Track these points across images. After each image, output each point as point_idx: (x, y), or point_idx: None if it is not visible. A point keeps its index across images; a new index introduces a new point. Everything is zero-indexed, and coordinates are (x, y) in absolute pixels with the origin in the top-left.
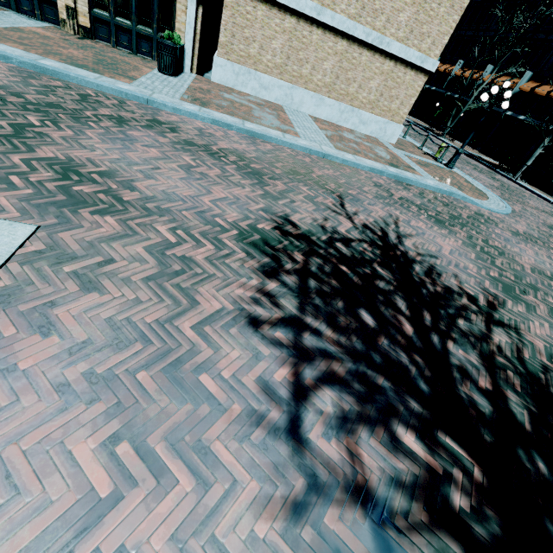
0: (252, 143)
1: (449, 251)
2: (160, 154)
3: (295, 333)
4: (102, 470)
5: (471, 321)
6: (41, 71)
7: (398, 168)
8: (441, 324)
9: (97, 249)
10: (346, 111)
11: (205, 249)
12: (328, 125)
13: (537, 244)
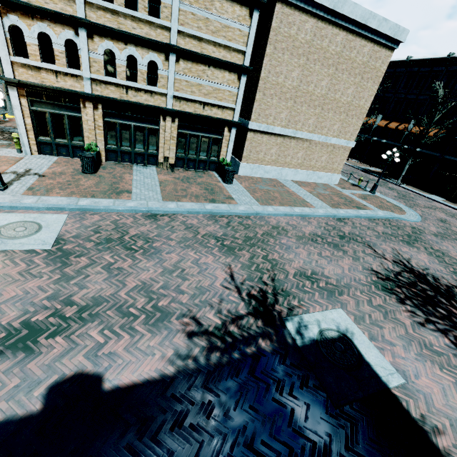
0: (309, 223)
1: (428, 262)
2: (305, 251)
3: (434, 325)
4: (447, 376)
5: None
6: (212, 213)
7: (361, 208)
8: None
9: (361, 311)
10: (310, 174)
11: (377, 298)
12: (306, 186)
13: (447, 238)
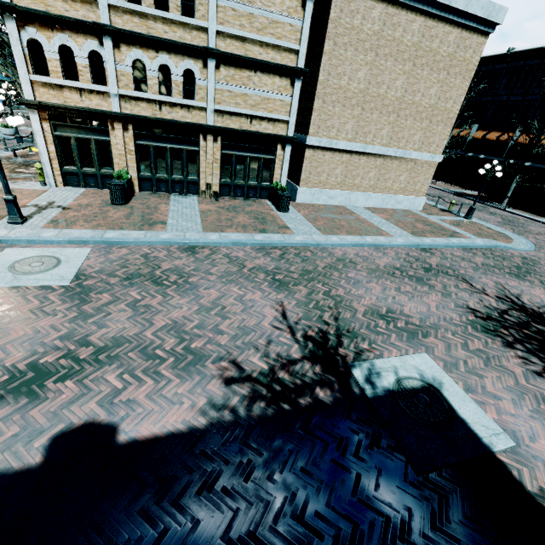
0: (384, 254)
1: None
2: (379, 286)
3: None
4: None
5: None
6: (262, 245)
7: (452, 236)
8: None
9: (453, 357)
10: (386, 198)
11: (476, 342)
12: (381, 212)
13: None
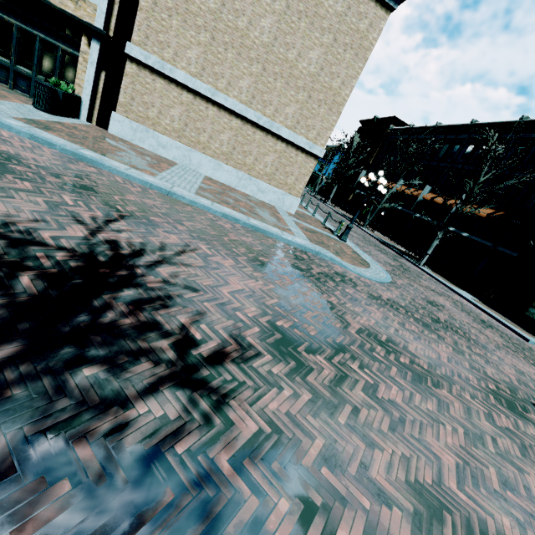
0: (65, 161)
1: (236, 289)
2: None
3: None
4: None
5: (121, 373)
6: None
7: (269, 223)
8: (20, 369)
9: None
10: (244, 179)
11: None
12: (221, 186)
13: (397, 310)
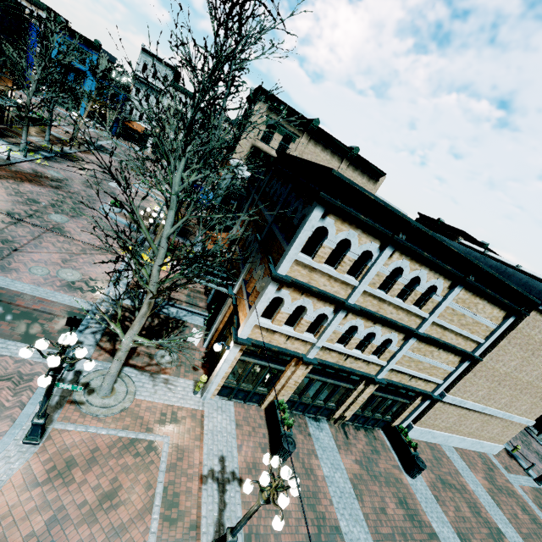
0: None
1: None
2: None
3: None
4: None
5: None
6: None
7: None
8: None
9: None
10: (475, 443)
11: None
12: (474, 465)
13: None
